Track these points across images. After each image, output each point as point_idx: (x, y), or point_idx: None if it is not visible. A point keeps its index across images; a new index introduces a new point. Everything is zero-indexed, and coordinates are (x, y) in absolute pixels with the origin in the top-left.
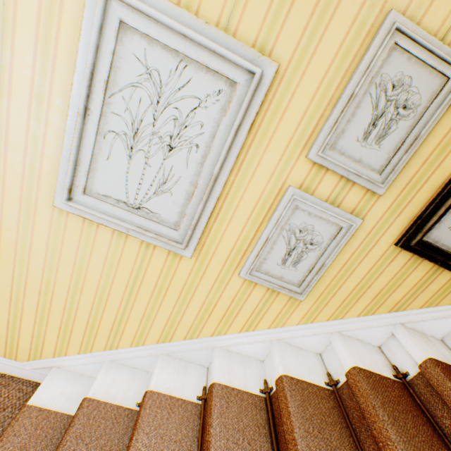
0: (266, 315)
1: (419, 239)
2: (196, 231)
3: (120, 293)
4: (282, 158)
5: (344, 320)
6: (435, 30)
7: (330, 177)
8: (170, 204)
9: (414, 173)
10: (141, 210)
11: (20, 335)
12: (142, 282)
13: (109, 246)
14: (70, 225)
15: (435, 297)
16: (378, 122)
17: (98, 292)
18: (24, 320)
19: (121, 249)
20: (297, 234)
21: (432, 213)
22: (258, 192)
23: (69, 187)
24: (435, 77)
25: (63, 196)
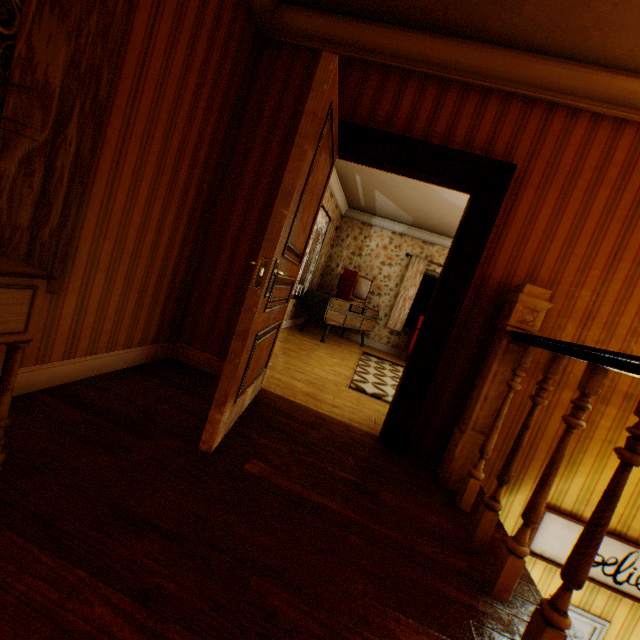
0: None
1: None
2: None
3: None
4: None
5: None
6: (577, 601)
7: None
8: None
9: None
10: None
11: None
12: None
13: None
14: None
15: None
16: None
17: None
18: None
19: None
20: None
21: None
22: None
23: None
24: (587, 623)
25: None
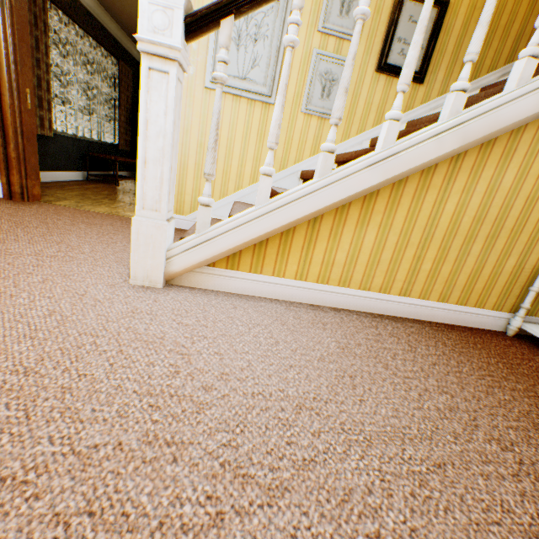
0: (321, 140)
1: (385, 64)
2: (274, 86)
3: (240, 143)
4: (306, 35)
5: (366, 133)
6: None
7: (331, 40)
8: (259, 73)
9: (369, 28)
10: (246, 80)
11: (186, 192)
12: (251, 132)
13: (231, 110)
14: (211, 101)
15: (409, 102)
16: (344, 5)
17: (228, 145)
18: (188, 178)
19: (238, 110)
20: (324, 77)
21: (385, 47)
22: (300, 57)
23: (213, 72)
24: None
25: (210, 78)
